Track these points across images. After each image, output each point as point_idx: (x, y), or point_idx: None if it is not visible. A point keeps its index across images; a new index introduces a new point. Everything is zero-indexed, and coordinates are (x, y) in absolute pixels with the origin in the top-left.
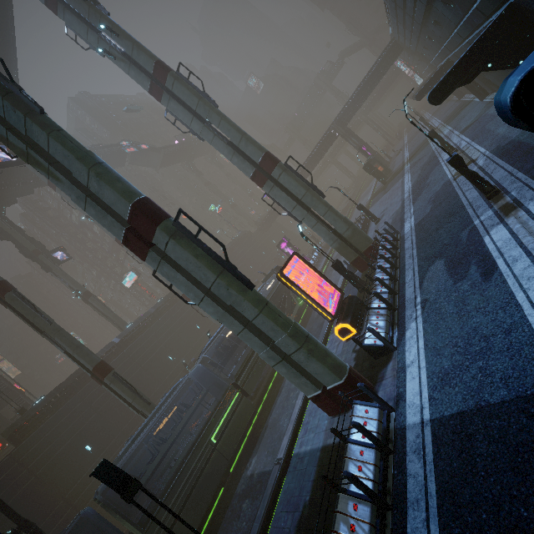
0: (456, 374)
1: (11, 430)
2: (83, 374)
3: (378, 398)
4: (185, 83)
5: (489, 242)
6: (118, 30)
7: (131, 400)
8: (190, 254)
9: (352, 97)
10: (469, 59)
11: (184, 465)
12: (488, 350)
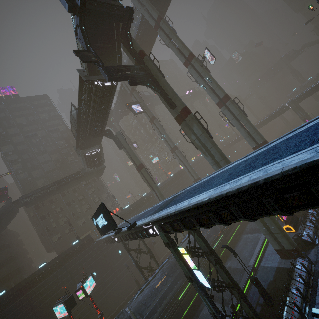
0: None
1: (120, 215)
2: (142, 200)
3: (309, 259)
4: (235, 105)
5: None
6: (213, 80)
7: None
8: None
9: (307, 89)
10: None
11: None
12: None
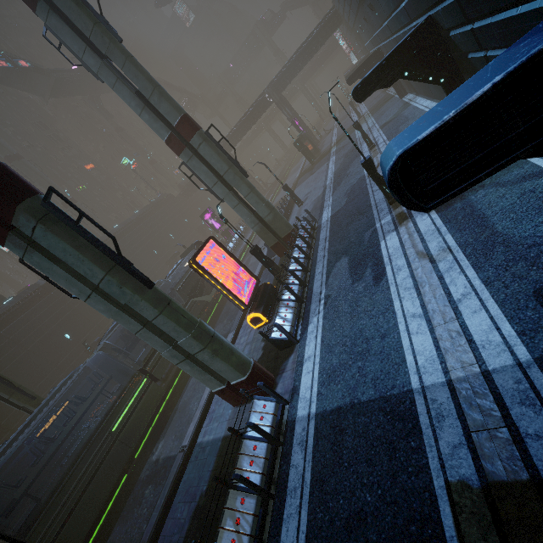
0: (341, 372)
1: None
2: None
3: (275, 394)
4: None
5: (384, 247)
6: None
7: (7, 396)
8: (68, 244)
9: (289, 61)
10: (390, 63)
11: (78, 462)
12: (367, 352)
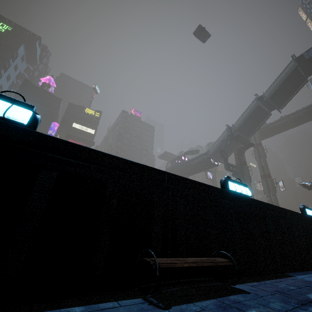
0: None
1: None
2: None
3: None
4: None
5: None
6: (276, 198)
7: None
8: None
9: None
10: None
11: None
12: None
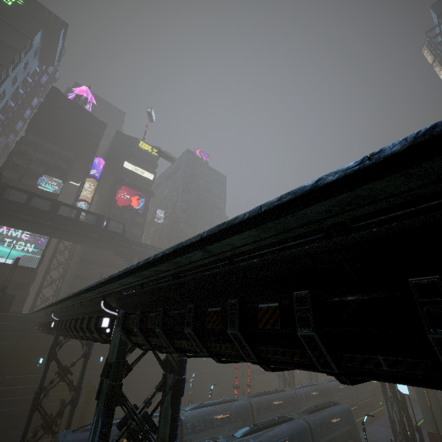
0: None
1: None
2: None
3: None
4: None
5: None
6: None
7: None
8: None
9: None
10: None
11: None
12: None
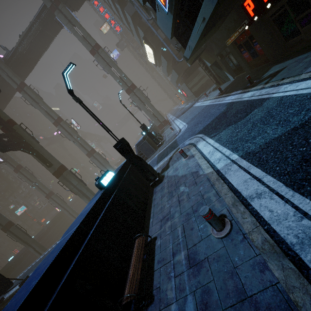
0: None
1: None
2: (10, 266)
3: None
4: (100, 156)
5: None
6: (80, 138)
7: None
8: None
9: None
10: None
11: None
12: None
